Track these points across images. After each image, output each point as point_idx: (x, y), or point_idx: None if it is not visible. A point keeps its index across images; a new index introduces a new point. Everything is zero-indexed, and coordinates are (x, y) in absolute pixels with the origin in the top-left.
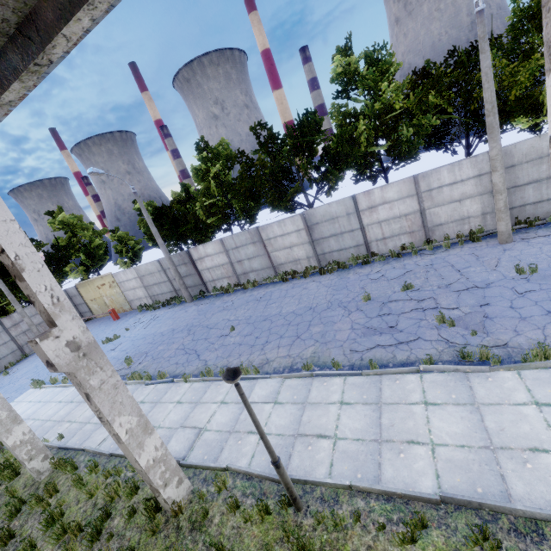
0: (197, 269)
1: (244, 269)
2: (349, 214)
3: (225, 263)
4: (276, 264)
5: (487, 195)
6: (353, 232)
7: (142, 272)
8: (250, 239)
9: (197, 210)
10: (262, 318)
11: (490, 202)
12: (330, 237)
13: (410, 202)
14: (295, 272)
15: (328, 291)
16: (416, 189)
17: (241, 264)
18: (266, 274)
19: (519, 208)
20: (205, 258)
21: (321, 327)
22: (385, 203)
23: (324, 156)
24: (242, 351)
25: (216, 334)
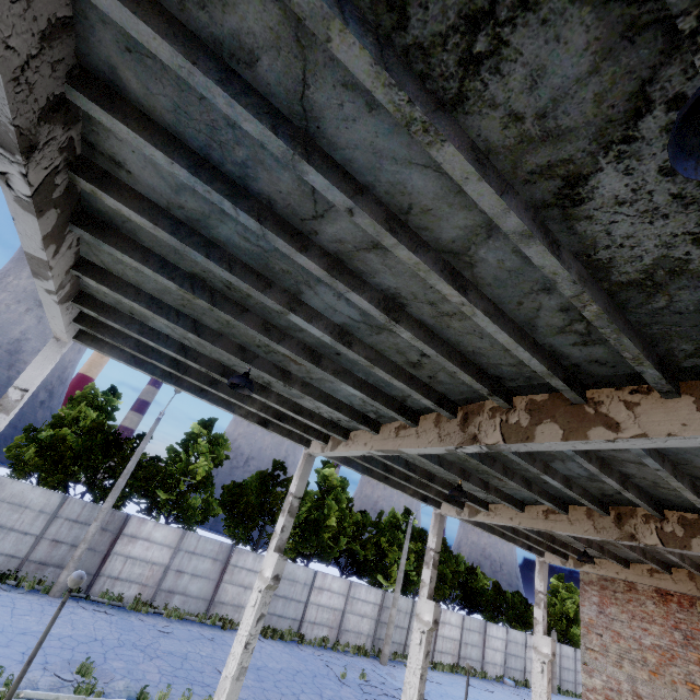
0: (114, 547)
1: (175, 585)
2: (306, 585)
3: (161, 562)
4: (218, 600)
5: (374, 620)
6: (300, 602)
7: (4, 492)
8: (216, 553)
9: (160, 473)
10: (252, 665)
11: (373, 627)
12: (282, 597)
13: (341, 600)
14: (231, 621)
15: (295, 658)
16: (348, 592)
17: (178, 576)
18: (196, 606)
19: (382, 641)
20: (141, 540)
21: (332, 691)
22: (329, 590)
23: (303, 521)
24: (279, 697)
25: (209, 668)
